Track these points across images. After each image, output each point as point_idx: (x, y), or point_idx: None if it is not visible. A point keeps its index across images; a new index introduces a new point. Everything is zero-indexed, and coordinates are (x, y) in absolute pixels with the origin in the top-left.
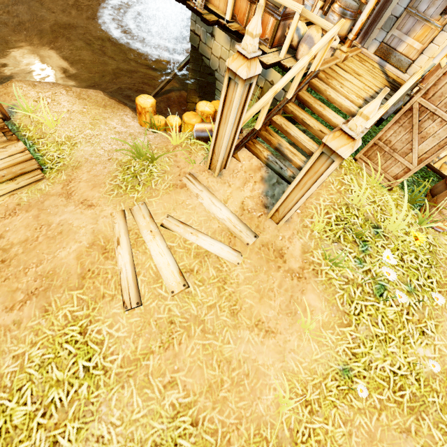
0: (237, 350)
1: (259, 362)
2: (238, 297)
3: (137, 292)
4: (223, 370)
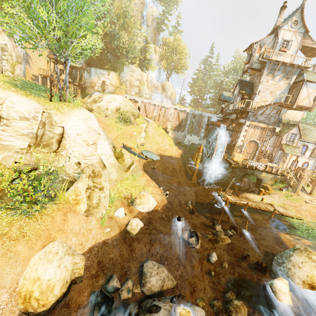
0: None
1: None
2: None
3: None
4: None
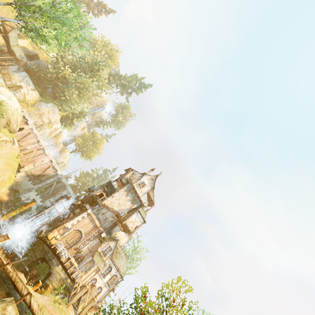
0: None
1: None
2: None
3: None
4: None
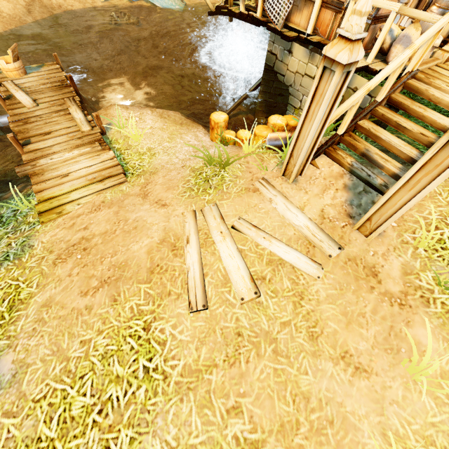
0: (317, 386)
1: (347, 408)
2: (318, 317)
3: (204, 294)
4: (299, 408)
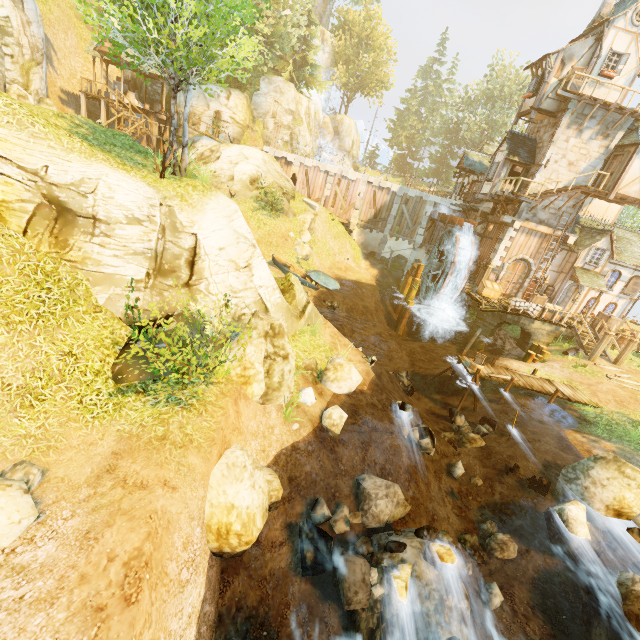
0: None
1: None
2: None
3: None
4: None
